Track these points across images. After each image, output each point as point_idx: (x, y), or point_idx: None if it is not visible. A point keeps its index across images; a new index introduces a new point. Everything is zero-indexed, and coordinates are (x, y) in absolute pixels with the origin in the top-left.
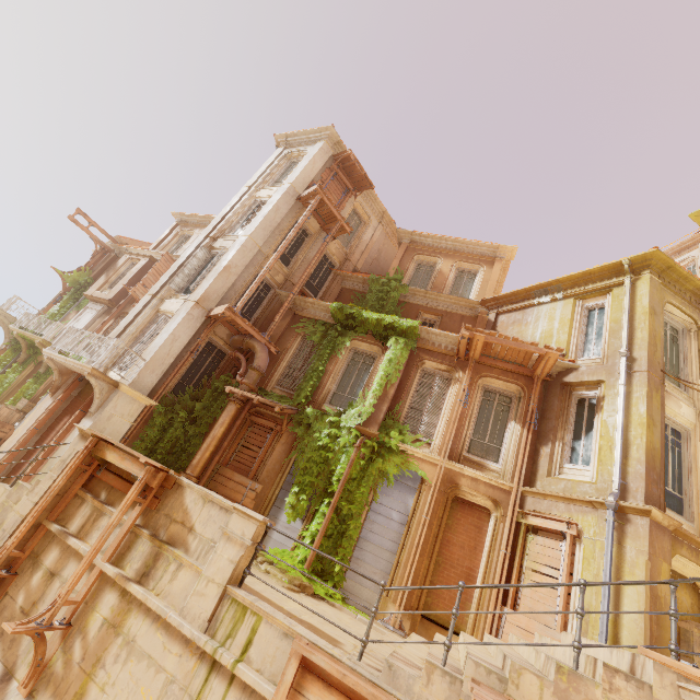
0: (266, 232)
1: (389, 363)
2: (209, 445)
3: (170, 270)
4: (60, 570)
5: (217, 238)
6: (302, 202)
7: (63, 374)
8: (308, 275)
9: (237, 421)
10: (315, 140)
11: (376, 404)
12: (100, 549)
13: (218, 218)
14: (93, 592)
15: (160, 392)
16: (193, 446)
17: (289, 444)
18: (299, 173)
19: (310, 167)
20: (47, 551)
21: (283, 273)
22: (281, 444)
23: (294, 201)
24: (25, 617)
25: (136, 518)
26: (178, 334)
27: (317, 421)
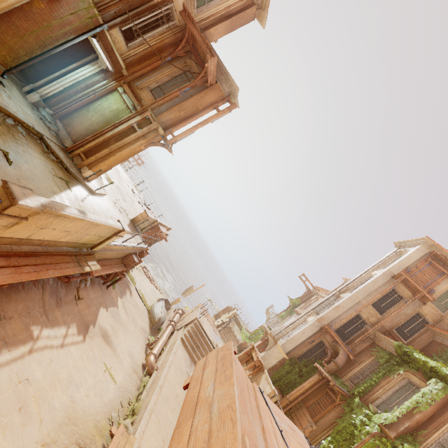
0: (365, 292)
1: (422, 395)
2: (299, 388)
3: (317, 303)
4: None
5: (342, 292)
6: (395, 279)
7: (266, 334)
8: (398, 323)
9: (316, 384)
10: (416, 244)
11: (401, 418)
12: None
13: (347, 283)
14: None
15: (290, 353)
16: (295, 388)
17: (339, 414)
18: (395, 263)
19: (405, 260)
20: None
21: (376, 317)
22: (335, 411)
23: (389, 278)
24: None
25: (249, 374)
26: (306, 331)
27: (357, 408)
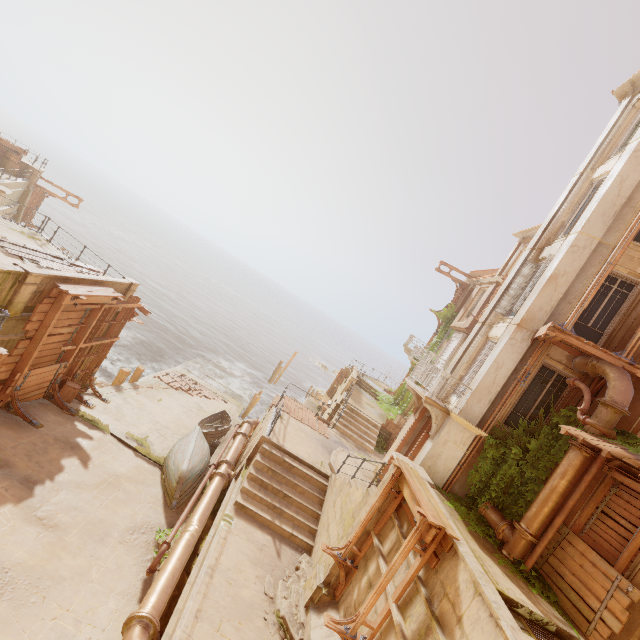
0: (606, 217)
1: None
2: (546, 498)
3: (496, 295)
4: (374, 584)
5: (543, 248)
6: None
7: (419, 398)
8: None
9: (585, 475)
10: None
11: None
12: (385, 586)
13: (543, 225)
14: (385, 626)
15: (488, 422)
16: (530, 492)
17: None
18: None
19: None
20: (371, 560)
21: None
22: None
23: None
24: (354, 612)
25: (417, 569)
26: (501, 361)
27: None
